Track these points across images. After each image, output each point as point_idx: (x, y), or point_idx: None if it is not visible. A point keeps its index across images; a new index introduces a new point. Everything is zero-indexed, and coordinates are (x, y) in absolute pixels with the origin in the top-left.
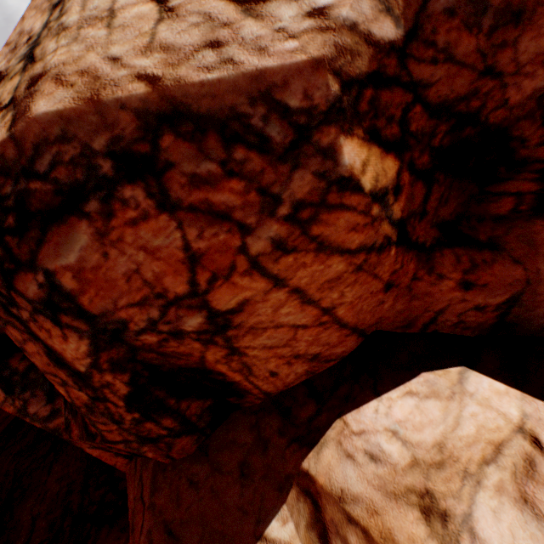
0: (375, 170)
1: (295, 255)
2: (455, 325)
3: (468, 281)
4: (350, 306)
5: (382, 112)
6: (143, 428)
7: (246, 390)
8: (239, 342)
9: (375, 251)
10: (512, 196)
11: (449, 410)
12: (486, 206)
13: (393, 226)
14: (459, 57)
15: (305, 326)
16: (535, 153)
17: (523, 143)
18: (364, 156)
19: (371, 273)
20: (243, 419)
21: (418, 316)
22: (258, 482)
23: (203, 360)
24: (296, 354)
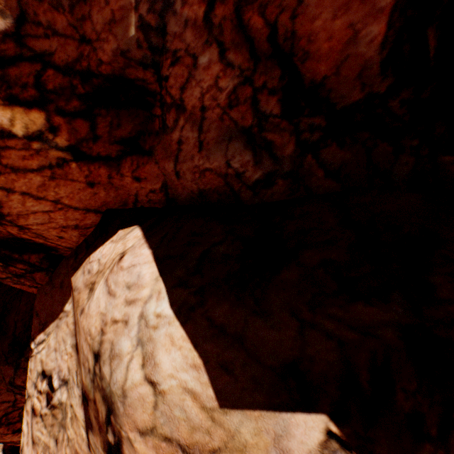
0: (24, 122)
1: (4, 176)
2: (149, 202)
3: (137, 177)
4: (70, 198)
5: (16, 83)
6: (11, 270)
7: (55, 247)
8: (19, 223)
9: (56, 167)
10: (158, 118)
11: (114, 248)
12: (154, 124)
13: (64, 151)
14: (61, 31)
15: (52, 211)
16: (157, 87)
17: (145, 81)
18: (10, 116)
19: (67, 179)
20: (65, 262)
21: (127, 199)
22: (65, 289)
23: (12, 234)
24: (63, 226)
